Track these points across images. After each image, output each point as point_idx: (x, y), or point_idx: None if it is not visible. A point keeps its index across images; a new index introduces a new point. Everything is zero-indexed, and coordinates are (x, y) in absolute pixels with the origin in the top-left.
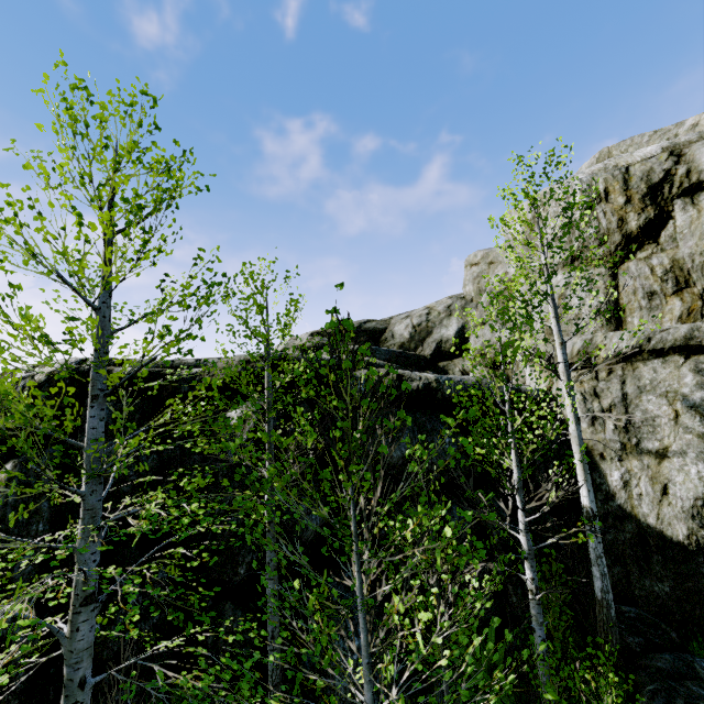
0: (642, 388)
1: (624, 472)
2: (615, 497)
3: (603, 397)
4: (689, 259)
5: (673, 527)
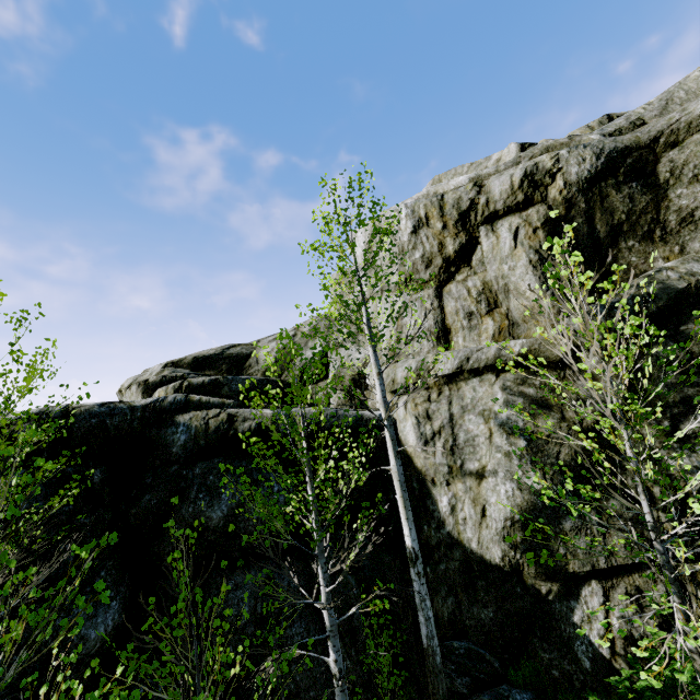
0: (465, 408)
1: (451, 497)
2: (445, 524)
3: (434, 419)
4: (495, 281)
5: (491, 550)
